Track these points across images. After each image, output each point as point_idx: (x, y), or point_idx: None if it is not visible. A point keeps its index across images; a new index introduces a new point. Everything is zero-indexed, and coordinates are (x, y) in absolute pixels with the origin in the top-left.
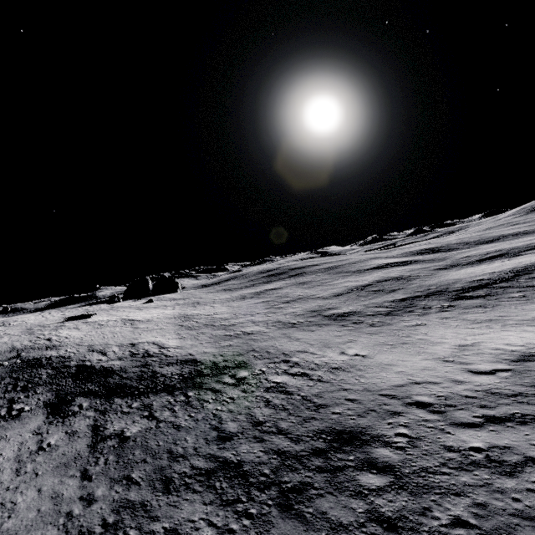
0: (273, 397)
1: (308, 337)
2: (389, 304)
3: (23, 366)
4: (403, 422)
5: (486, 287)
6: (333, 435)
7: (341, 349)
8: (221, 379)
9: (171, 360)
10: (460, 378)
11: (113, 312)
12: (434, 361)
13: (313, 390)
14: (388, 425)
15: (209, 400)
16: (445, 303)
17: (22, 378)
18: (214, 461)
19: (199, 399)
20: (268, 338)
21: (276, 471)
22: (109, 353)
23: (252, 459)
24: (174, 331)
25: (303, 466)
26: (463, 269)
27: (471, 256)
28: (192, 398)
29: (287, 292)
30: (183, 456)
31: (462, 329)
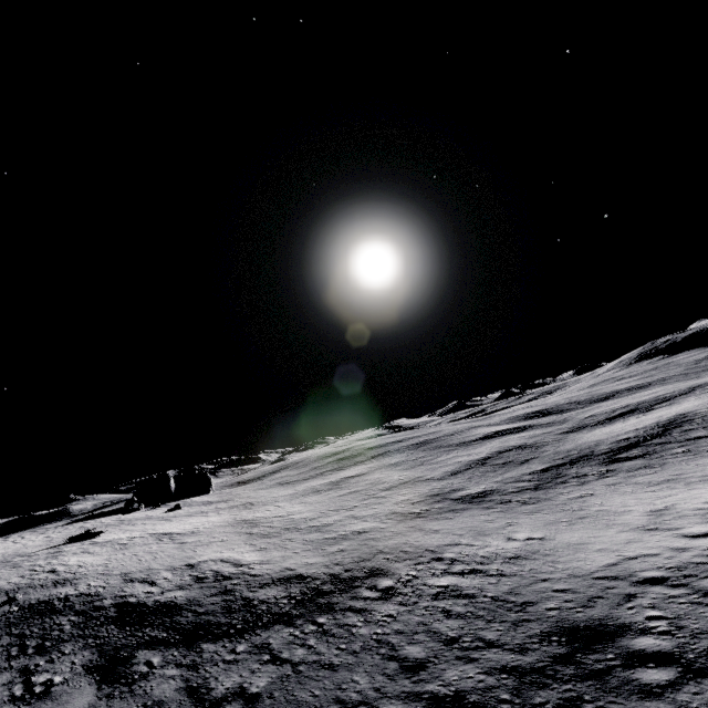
0: (451, 604)
1: (449, 526)
2: (530, 477)
3: (26, 615)
4: (646, 603)
5: (640, 446)
6: (566, 634)
7: (504, 534)
8: (357, 595)
9: (264, 580)
10: (679, 545)
11: (127, 526)
12: (634, 532)
13: (502, 588)
14: (630, 611)
15: (357, 624)
16: (601, 467)
17: (30, 633)
18: (417, 699)
19: (340, 625)
20: (393, 535)
21: (519, 694)
22: (159, 581)
23: (474, 685)
24: (243, 541)
25: (553, 679)
26: (596, 430)
27: (595, 415)
28: (328, 625)
29: (380, 478)
30: (364, 702)
31: (642, 494)
